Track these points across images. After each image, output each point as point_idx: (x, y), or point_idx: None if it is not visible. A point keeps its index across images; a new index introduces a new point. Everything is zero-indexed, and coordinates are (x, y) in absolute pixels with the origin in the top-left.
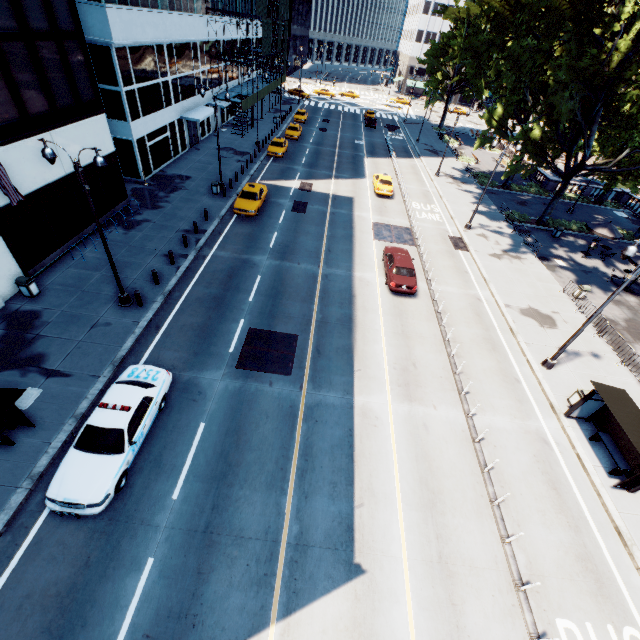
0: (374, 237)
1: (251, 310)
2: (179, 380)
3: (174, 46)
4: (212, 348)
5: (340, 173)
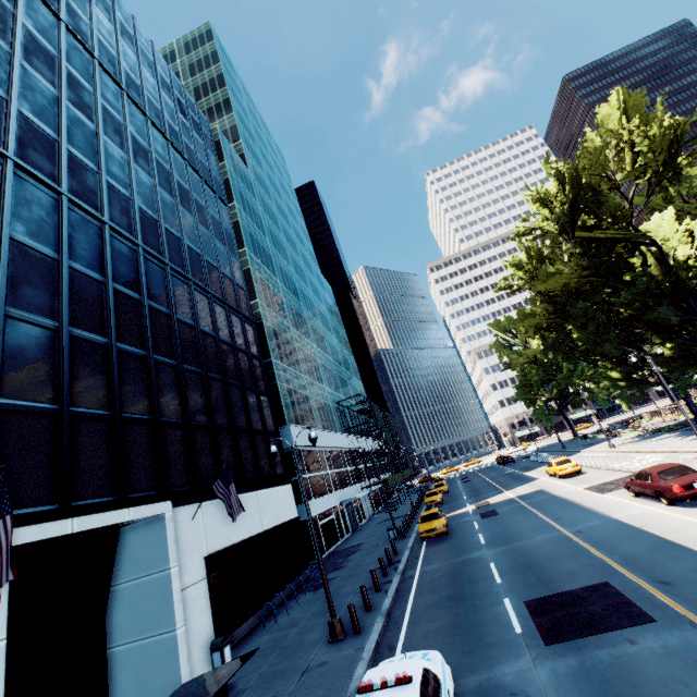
0: (599, 492)
1: (508, 588)
2: (463, 690)
3: (329, 451)
4: (486, 638)
5: (508, 486)
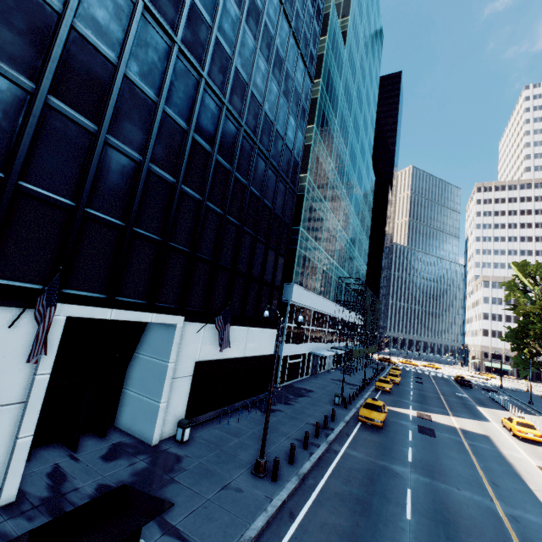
0: None
1: (415, 532)
2: None
3: (316, 312)
4: None
5: (456, 412)
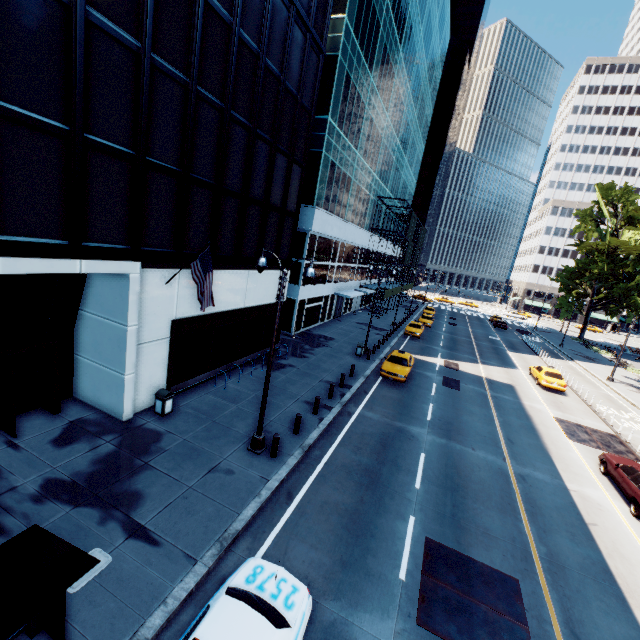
0: (568, 436)
1: (421, 504)
2: (316, 616)
3: (345, 245)
4: (369, 559)
5: (485, 359)
